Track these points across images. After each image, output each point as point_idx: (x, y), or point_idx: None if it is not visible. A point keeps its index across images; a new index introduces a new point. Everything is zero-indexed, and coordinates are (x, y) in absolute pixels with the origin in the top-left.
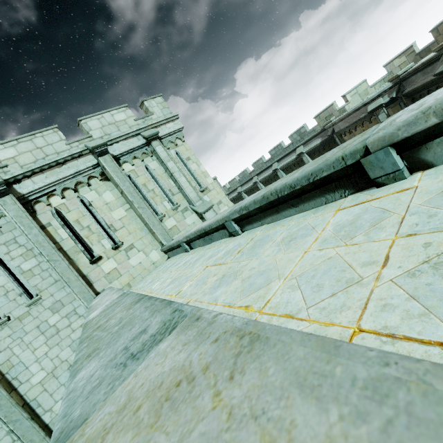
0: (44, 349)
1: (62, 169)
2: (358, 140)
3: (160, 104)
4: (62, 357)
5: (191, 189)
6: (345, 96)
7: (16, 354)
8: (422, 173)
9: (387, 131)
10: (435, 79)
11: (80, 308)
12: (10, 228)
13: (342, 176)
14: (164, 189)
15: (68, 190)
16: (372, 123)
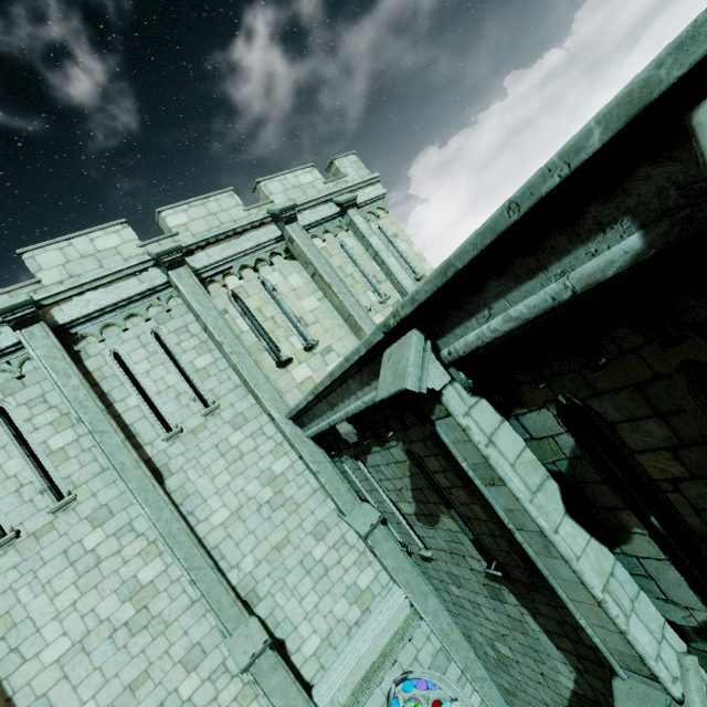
0: (225, 477)
1: (240, 241)
2: None
3: (355, 163)
4: (249, 492)
5: (404, 274)
6: None
7: (191, 480)
8: None
9: None
10: None
11: (268, 426)
12: (181, 312)
13: None
14: (366, 274)
15: (247, 269)
16: None
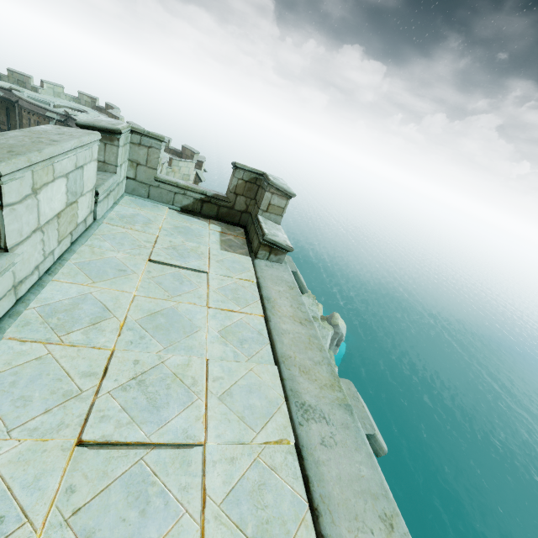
0: None
1: None
2: None
3: None
4: None
5: None
6: (44, 83)
7: None
8: None
9: None
10: None
11: None
12: None
13: None
14: None
15: None
16: (45, 122)
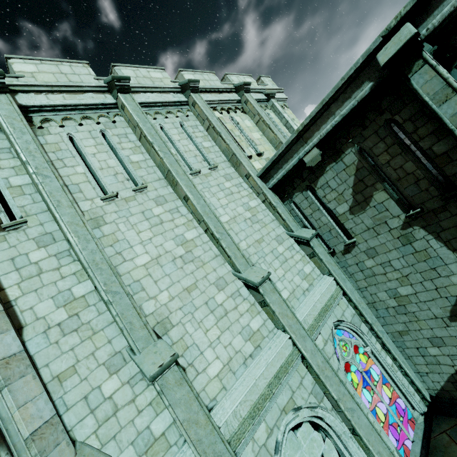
0: (225, 201)
1: (221, 96)
2: None
3: (270, 81)
4: (238, 211)
5: None
6: None
7: (207, 197)
8: None
9: None
10: None
11: (244, 184)
12: (193, 119)
13: None
14: (282, 131)
15: (223, 111)
16: None
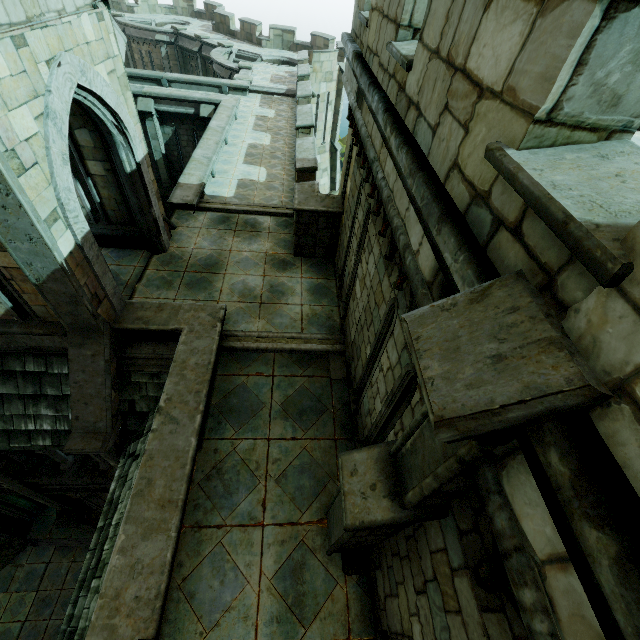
0: None
1: None
2: (161, 74)
3: None
4: None
5: None
6: None
7: None
8: (171, 88)
9: (167, 77)
10: (193, 51)
11: None
12: None
13: (156, 81)
14: None
15: None
16: (156, 49)
